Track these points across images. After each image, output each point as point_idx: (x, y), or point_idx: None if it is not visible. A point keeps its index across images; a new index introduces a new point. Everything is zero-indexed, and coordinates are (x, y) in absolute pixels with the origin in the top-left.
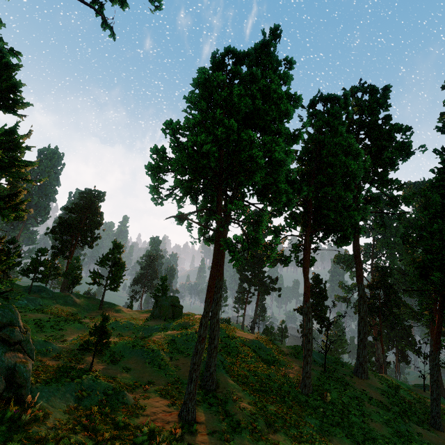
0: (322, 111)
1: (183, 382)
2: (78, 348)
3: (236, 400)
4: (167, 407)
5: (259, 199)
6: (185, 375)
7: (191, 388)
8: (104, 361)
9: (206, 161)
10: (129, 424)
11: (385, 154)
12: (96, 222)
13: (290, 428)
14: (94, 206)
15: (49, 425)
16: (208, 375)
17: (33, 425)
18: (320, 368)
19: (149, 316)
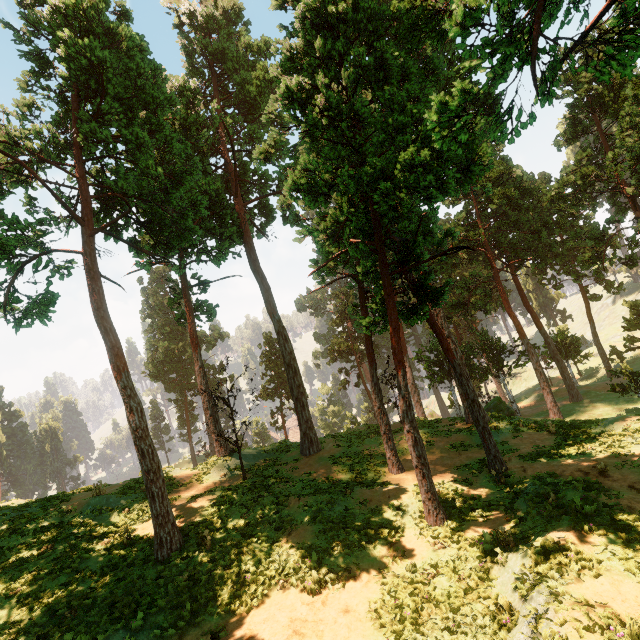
0: None
1: None
2: None
3: None
4: None
5: None
6: None
7: None
8: None
9: None
10: None
11: (247, 90)
12: None
13: None
14: None
15: None
16: None
17: None
18: (241, 478)
19: None
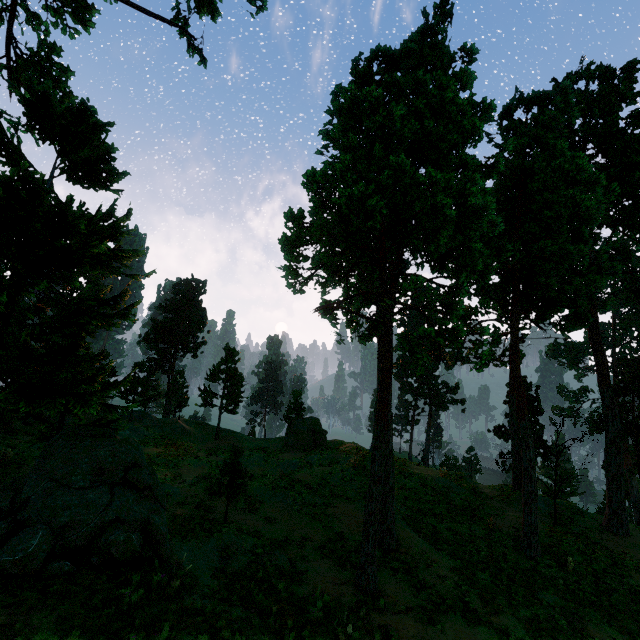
0: (525, 121)
1: (348, 537)
2: (204, 492)
3: (430, 564)
4: (336, 572)
5: (433, 270)
6: (350, 529)
7: (369, 547)
8: (239, 509)
9: (371, 223)
10: (293, 595)
11: (637, 175)
12: (198, 323)
13: (520, 608)
14: (193, 301)
15: (200, 593)
16: (384, 528)
17: (184, 594)
18: (546, 519)
19: (281, 447)
